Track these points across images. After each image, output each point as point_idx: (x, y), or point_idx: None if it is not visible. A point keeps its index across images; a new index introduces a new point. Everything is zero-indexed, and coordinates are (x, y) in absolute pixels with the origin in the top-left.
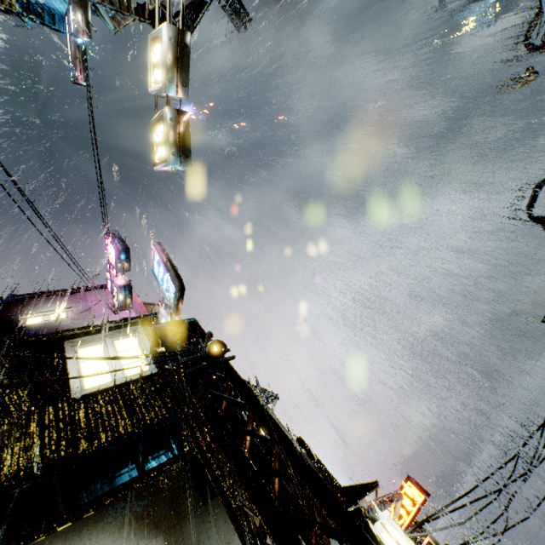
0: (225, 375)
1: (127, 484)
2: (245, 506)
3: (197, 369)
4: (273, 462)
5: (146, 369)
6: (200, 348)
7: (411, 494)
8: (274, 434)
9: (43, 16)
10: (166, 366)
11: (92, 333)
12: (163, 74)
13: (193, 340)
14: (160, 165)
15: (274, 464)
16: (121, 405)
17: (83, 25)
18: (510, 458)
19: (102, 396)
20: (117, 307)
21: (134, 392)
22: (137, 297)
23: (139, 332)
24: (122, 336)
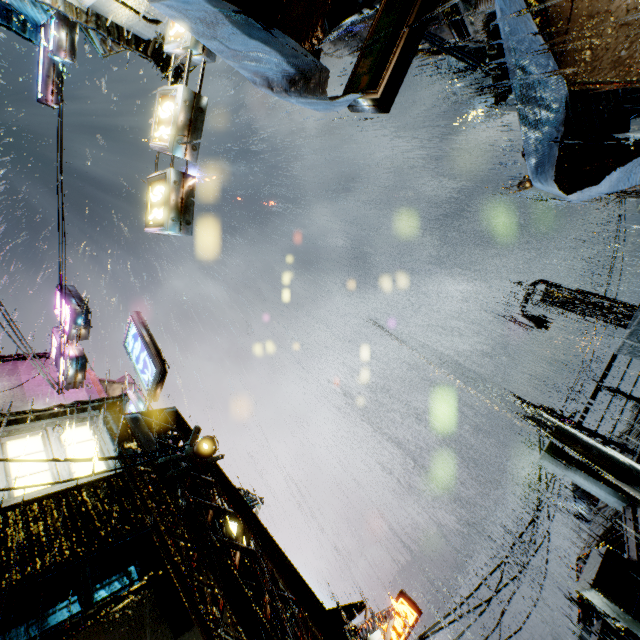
0: (212, 479)
1: (76, 621)
2: (231, 635)
3: (179, 471)
4: (266, 581)
5: (103, 468)
6: (183, 446)
7: (403, 612)
8: (267, 548)
9: (11, 20)
10: (136, 467)
11: (29, 420)
12: (171, 134)
13: (172, 433)
14: (154, 228)
15: (267, 583)
16: (66, 517)
17: (66, 44)
18: (501, 563)
19: (40, 505)
20: (62, 384)
21: (84, 499)
22: (91, 372)
23: (94, 419)
24: (70, 425)
